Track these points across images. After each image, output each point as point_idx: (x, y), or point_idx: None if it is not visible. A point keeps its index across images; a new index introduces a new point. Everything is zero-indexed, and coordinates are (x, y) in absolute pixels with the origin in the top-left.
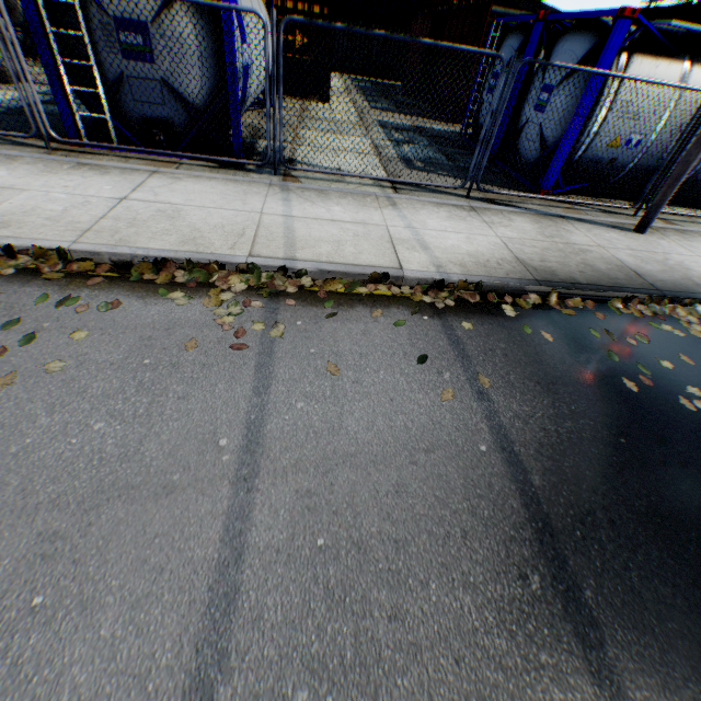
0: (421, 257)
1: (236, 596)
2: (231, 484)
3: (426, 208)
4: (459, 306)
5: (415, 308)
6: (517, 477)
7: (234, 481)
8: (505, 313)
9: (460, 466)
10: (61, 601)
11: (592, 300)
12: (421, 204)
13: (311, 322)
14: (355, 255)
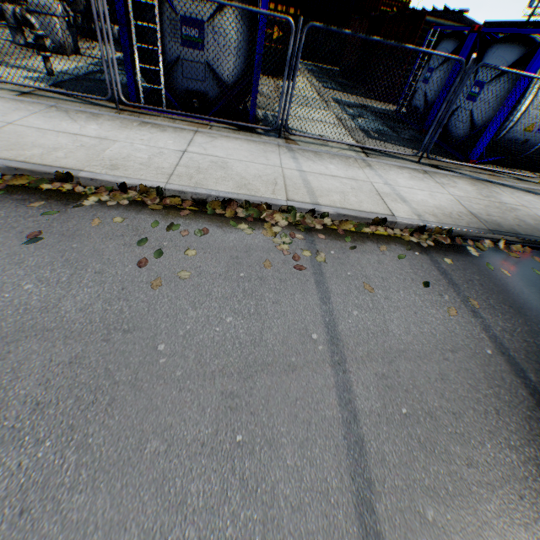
0: (404, 208)
1: (363, 444)
2: (331, 366)
3: (393, 170)
4: (436, 246)
5: (408, 245)
6: (518, 374)
7: (332, 364)
8: (470, 253)
9: (477, 363)
10: (254, 440)
11: (527, 247)
12: (388, 166)
13: (340, 252)
14: (358, 204)
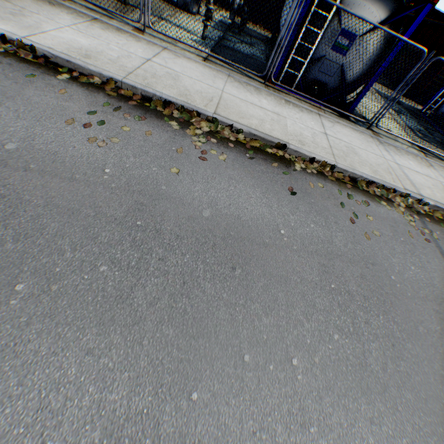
0: None
1: None
2: None
3: None
4: None
5: None
6: None
7: None
8: None
9: None
10: None
11: None
12: (441, 168)
13: (441, 233)
14: (442, 199)
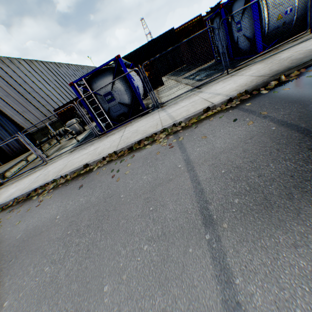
0: (218, 97)
1: (203, 190)
2: (187, 172)
3: (213, 86)
4: (242, 102)
5: (224, 111)
6: (292, 128)
7: (188, 171)
8: (263, 93)
9: (265, 136)
10: (156, 207)
11: (302, 69)
12: (211, 86)
13: (190, 132)
14: (195, 109)
